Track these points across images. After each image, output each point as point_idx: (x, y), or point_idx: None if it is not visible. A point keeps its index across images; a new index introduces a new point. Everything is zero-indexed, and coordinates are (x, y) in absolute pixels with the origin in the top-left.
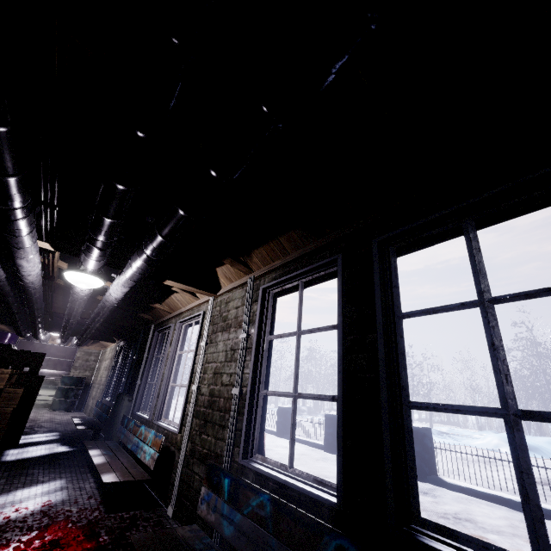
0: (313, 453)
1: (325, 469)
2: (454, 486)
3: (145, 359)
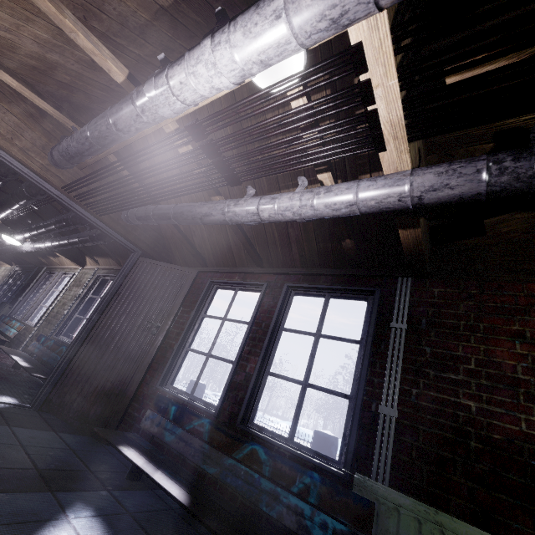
0: None
1: None
2: None
3: (32, 286)
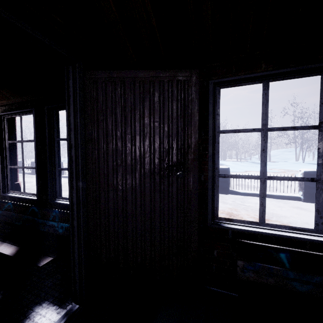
0: None
1: None
2: None
3: None
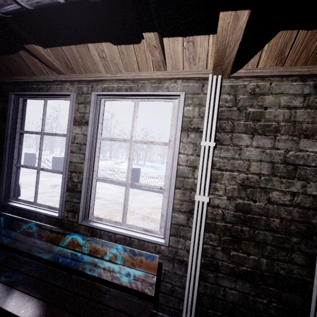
0: (122, 189)
1: (145, 201)
2: None
3: None
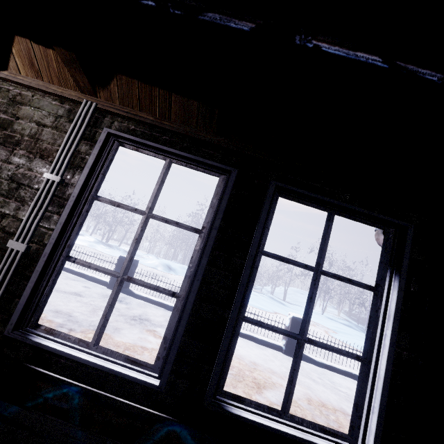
0: None
1: None
2: (138, 296)
3: None
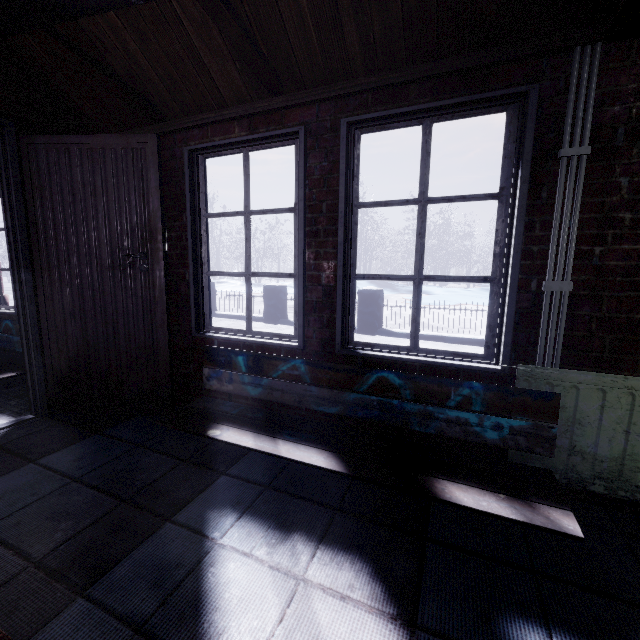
0: None
1: None
2: (219, 315)
3: None
